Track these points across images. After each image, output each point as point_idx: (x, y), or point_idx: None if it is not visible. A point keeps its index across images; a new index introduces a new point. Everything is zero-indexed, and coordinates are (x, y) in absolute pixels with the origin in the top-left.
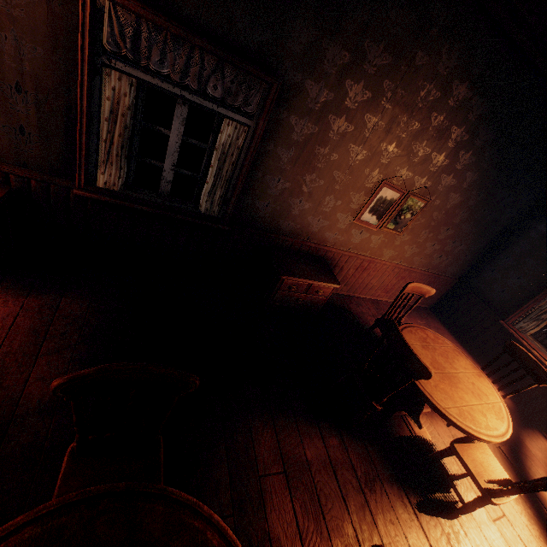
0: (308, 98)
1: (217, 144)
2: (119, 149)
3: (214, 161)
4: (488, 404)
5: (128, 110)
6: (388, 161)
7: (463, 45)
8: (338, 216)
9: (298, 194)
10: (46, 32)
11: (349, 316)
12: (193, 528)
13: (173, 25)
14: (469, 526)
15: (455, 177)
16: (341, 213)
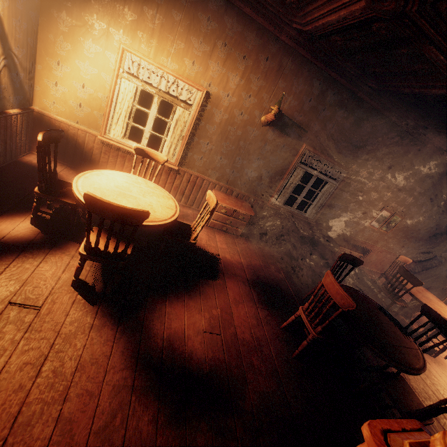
0: (359, 176)
1: (322, 190)
2: (288, 191)
3: (319, 196)
4: (446, 310)
5: (298, 179)
6: (386, 199)
7: (421, 159)
8: (360, 222)
9: (345, 211)
10: (285, 157)
11: (361, 274)
12: (369, 299)
13: (324, 156)
14: (443, 363)
15: (417, 207)
16: (362, 220)
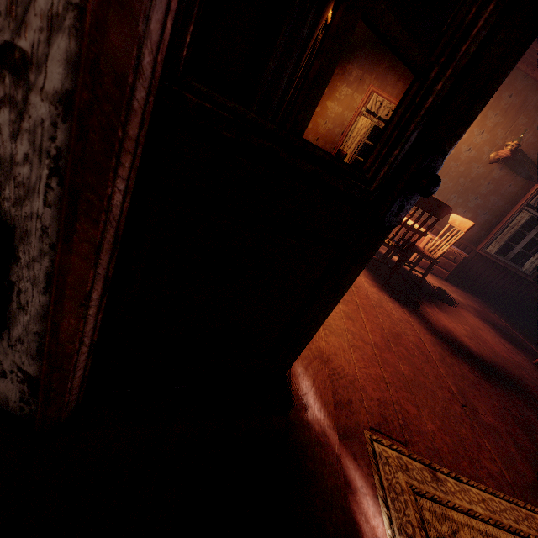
0: None
1: None
2: (505, 237)
3: None
4: None
5: (520, 224)
6: None
7: None
8: None
9: None
10: (509, 199)
11: None
12: None
13: None
14: None
15: None
16: None
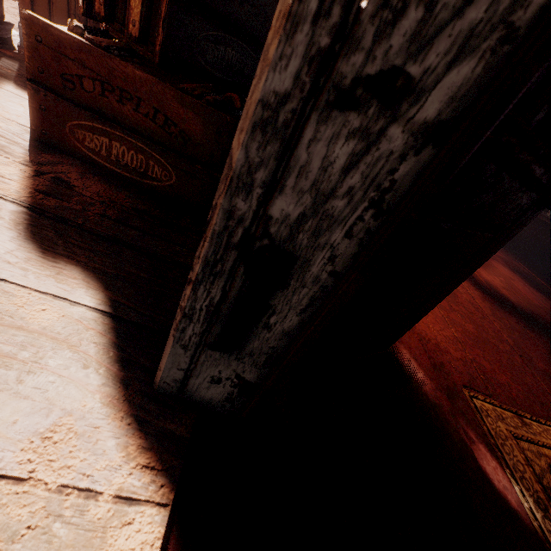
0: None
1: None
2: None
3: None
4: None
5: None
6: None
7: None
8: None
9: None
10: None
11: None
12: None
13: None
14: None
15: None
16: None
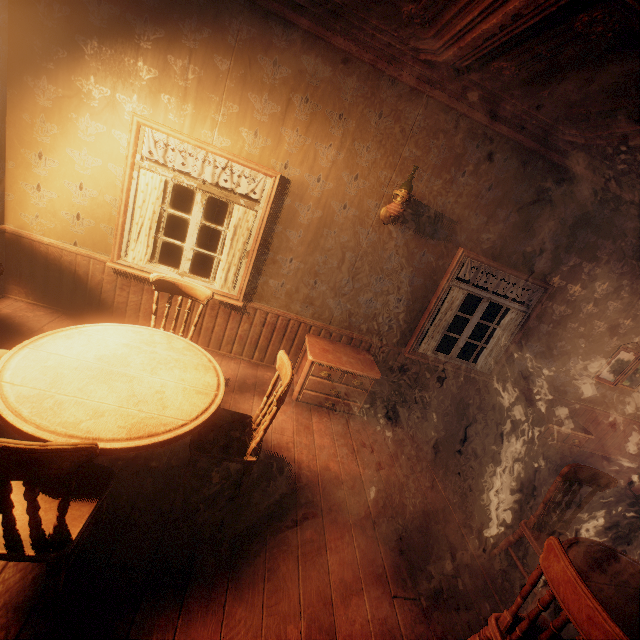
0: (567, 294)
1: (501, 323)
2: (440, 328)
3: (496, 334)
4: None
5: (455, 307)
6: (624, 331)
7: None
8: (579, 373)
9: (549, 356)
10: (429, 273)
11: None
12: None
13: (499, 265)
14: None
15: None
16: (581, 371)
